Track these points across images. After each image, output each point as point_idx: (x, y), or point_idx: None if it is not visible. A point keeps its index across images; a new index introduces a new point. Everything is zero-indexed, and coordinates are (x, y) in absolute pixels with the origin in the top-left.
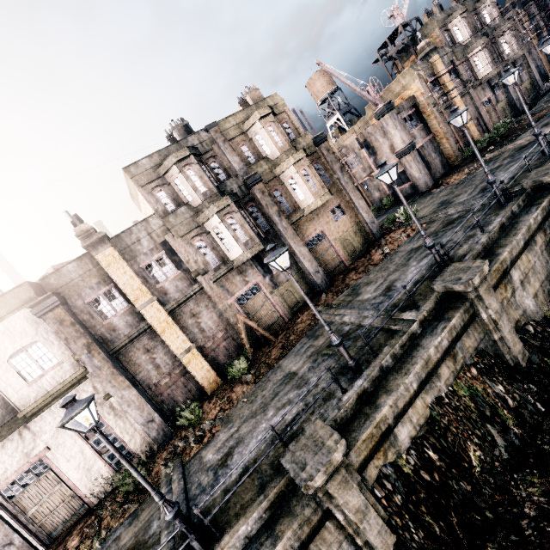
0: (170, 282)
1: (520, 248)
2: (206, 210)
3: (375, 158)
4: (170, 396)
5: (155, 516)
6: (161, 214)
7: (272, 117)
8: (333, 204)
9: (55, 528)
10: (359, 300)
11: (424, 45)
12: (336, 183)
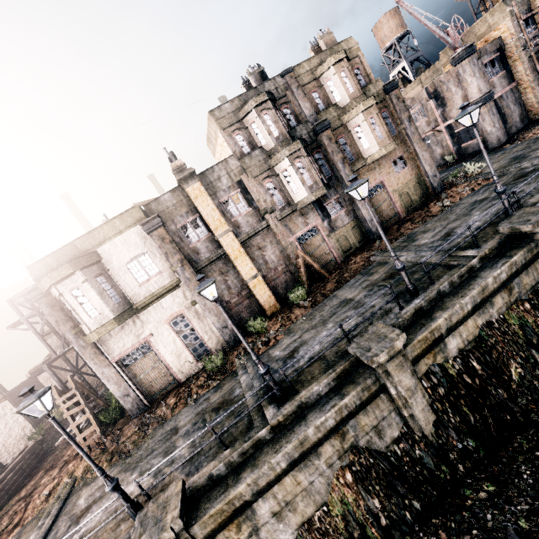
0: (243, 217)
1: None
2: (278, 154)
3: (444, 110)
4: (237, 313)
5: (236, 387)
6: (238, 156)
7: (346, 62)
8: (395, 155)
9: (155, 392)
10: (415, 245)
11: None
12: (401, 133)
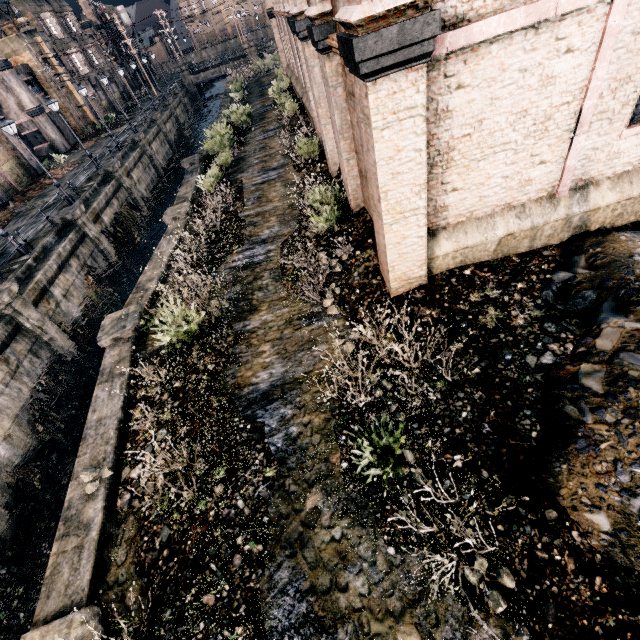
0: None
1: (133, 165)
2: None
3: (2, 111)
4: None
5: None
6: None
7: None
8: None
9: None
10: (51, 195)
11: (24, 22)
12: None
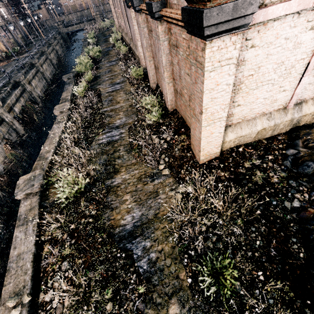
0: None
1: (32, 77)
2: None
3: None
4: None
5: None
6: None
7: None
8: None
9: None
10: None
11: None
12: None
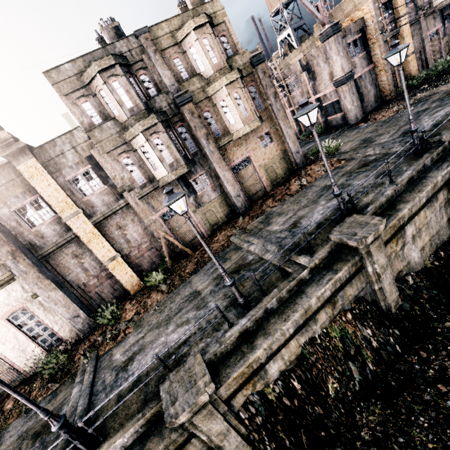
0: (97, 196)
1: (421, 205)
2: (132, 128)
3: (314, 84)
4: (98, 294)
5: (66, 401)
6: (87, 127)
7: (209, 28)
8: (262, 130)
9: None
10: (268, 230)
11: None
12: (268, 109)
